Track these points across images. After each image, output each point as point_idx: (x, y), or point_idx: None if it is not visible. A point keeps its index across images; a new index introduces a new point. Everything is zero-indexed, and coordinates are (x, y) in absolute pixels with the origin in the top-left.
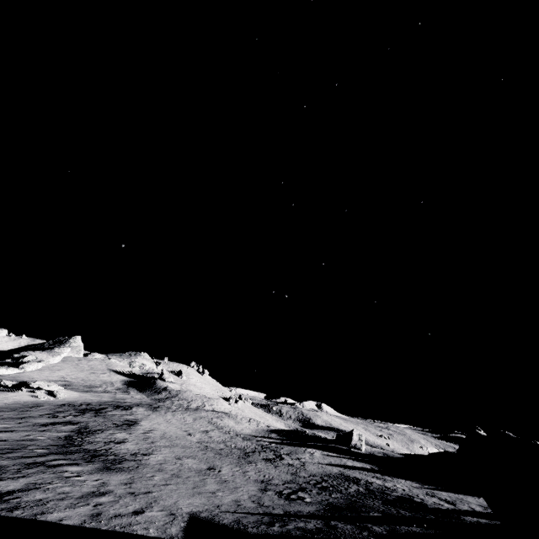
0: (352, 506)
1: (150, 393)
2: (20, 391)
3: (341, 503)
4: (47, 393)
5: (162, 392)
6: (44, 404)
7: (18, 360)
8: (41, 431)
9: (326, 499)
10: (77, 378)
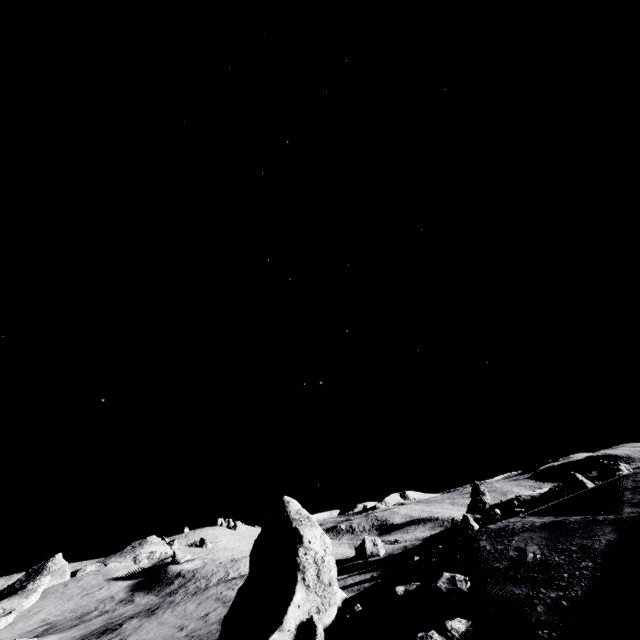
0: None
1: (160, 589)
2: None
3: None
4: None
5: (174, 582)
6: None
7: None
8: None
9: None
10: (63, 613)
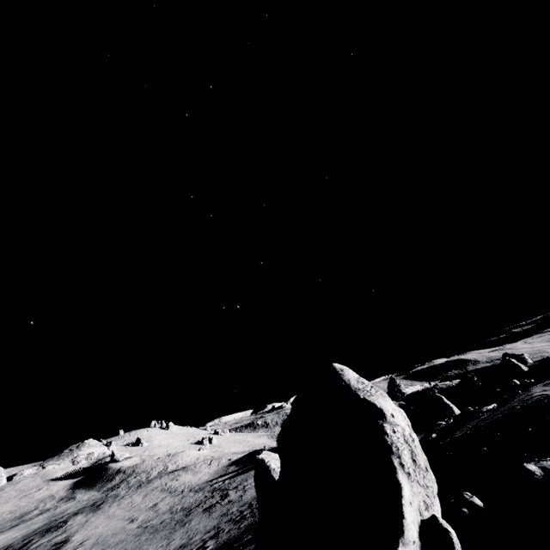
0: (241, 535)
1: (101, 485)
2: None
3: (237, 535)
4: None
5: (115, 477)
6: None
7: None
8: None
9: (229, 536)
10: (1, 515)
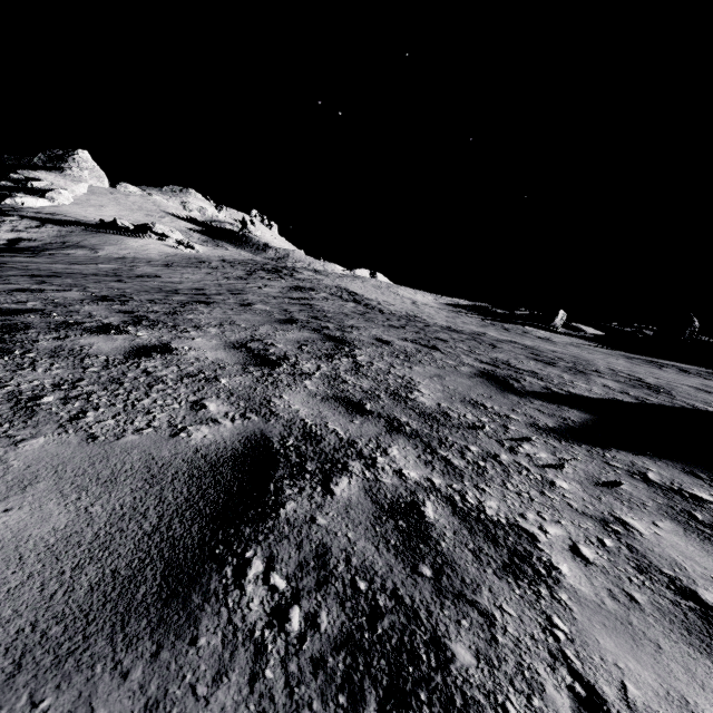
0: None
1: (252, 251)
2: (143, 237)
3: None
4: (176, 243)
5: (267, 251)
6: (204, 259)
7: (25, 185)
8: (330, 300)
9: None
10: (138, 222)
